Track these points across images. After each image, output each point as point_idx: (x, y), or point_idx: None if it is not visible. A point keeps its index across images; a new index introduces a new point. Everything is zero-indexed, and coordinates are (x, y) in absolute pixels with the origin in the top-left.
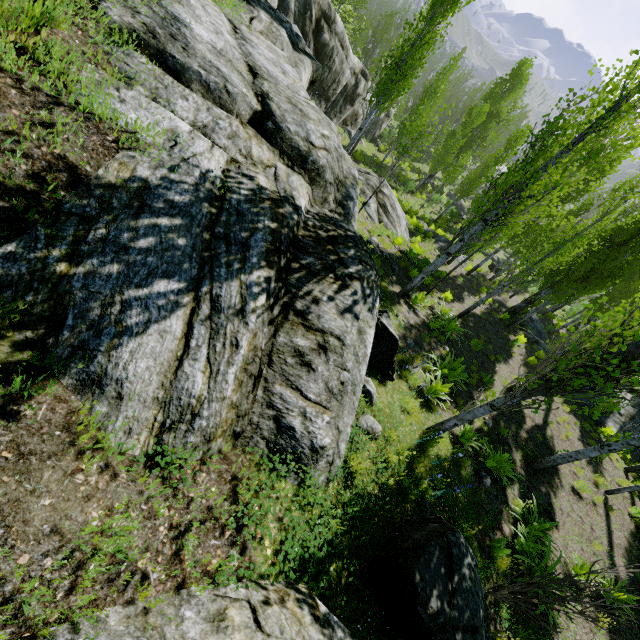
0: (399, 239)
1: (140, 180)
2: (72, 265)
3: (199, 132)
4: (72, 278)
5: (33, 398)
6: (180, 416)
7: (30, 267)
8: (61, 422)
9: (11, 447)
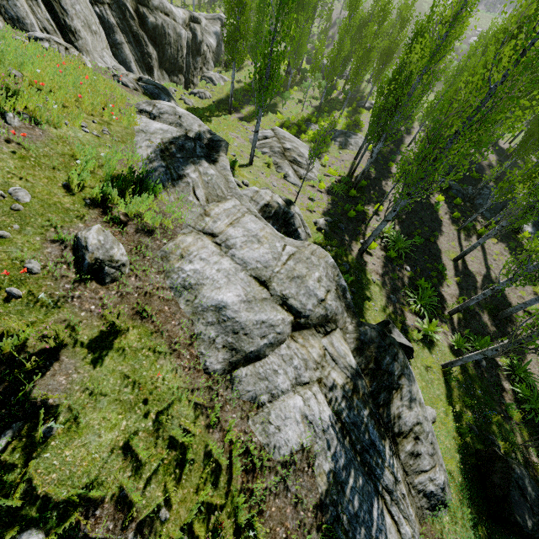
0: (322, 184)
1: (329, 473)
2: None
3: (297, 386)
4: None
5: None
6: None
7: None
8: None
9: None
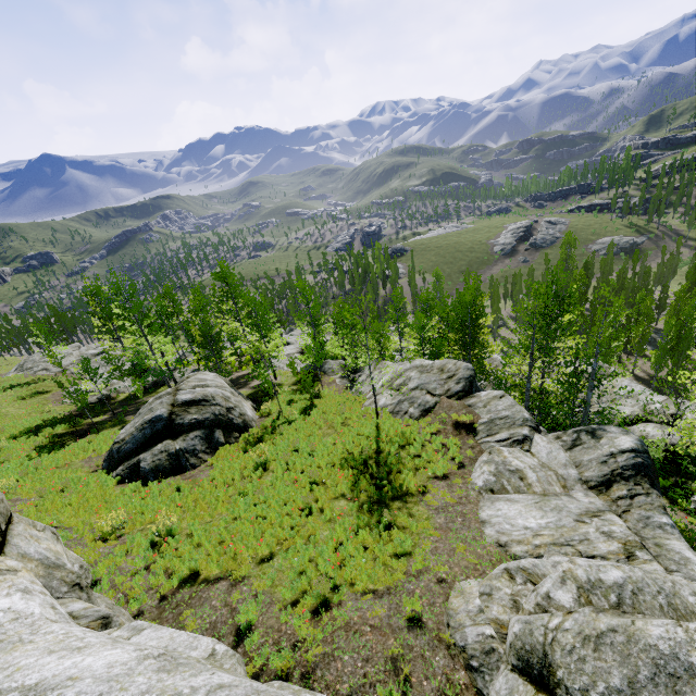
0: None
1: None
2: None
3: None
4: None
5: None
6: None
7: None
8: None
9: None
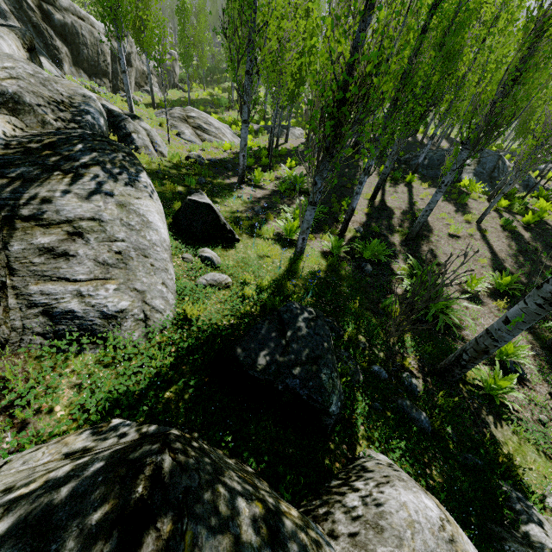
0: (226, 144)
1: None
2: None
3: None
4: None
5: None
6: None
7: None
8: None
9: None
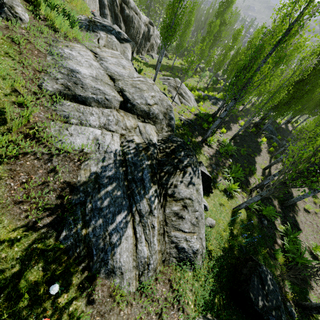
0: (193, 109)
1: (94, 173)
2: (86, 228)
3: (103, 128)
4: (88, 234)
5: (95, 290)
6: (143, 268)
7: (73, 238)
8: (107, 294)
9: (98, 314)
